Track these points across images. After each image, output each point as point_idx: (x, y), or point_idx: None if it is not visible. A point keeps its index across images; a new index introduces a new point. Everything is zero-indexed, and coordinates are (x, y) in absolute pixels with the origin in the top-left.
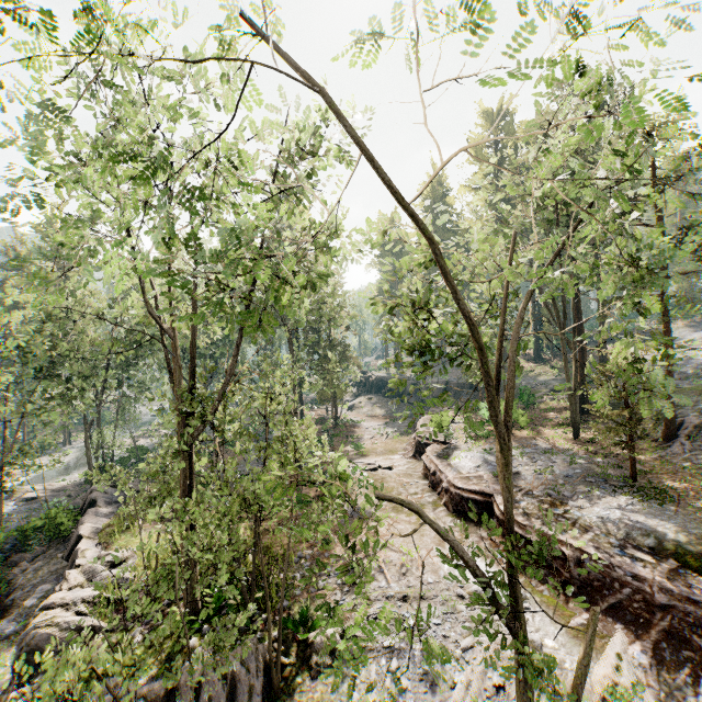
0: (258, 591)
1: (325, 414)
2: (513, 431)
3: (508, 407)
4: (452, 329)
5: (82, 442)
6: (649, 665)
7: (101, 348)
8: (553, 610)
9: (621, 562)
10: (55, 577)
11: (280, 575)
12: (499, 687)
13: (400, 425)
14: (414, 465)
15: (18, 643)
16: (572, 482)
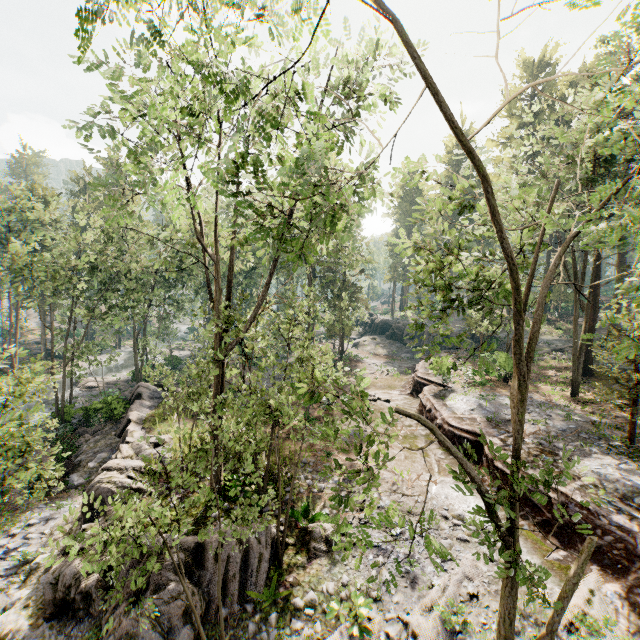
0: (269, 484)
1: (332, 347)
2: (510, 383)
3: (529, 348)
4: (475, 274)
5: (129, 348)
6: (621, 605)
7: (149, 270)
8: (531, 543)
9: (606, 512)
10: (110, 449)
11: (287, 474)
12: (473, 595)
13: (400, 365)
14: (410, 401)
15: (86, 491)
16: (564, 435)
